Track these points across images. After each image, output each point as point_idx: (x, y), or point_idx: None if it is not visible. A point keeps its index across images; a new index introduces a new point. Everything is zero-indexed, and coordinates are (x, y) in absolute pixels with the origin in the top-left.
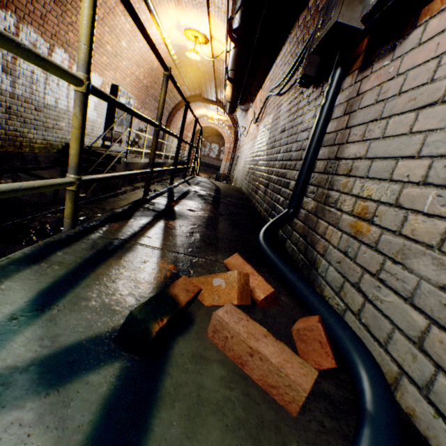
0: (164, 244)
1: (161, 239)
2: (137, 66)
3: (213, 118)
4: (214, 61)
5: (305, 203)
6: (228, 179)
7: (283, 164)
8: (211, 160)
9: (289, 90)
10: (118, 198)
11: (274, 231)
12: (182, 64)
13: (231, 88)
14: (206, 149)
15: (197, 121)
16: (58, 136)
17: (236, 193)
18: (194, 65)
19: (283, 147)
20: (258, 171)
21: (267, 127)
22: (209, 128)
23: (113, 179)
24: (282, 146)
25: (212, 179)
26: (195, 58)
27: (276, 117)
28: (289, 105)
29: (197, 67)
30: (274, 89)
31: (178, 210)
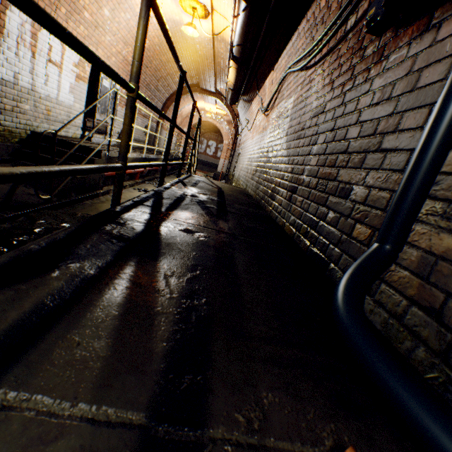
0: (111, 371)
1: (109, 344)
2: (124, 44)
3: (211, 112)
4: (214, 42)
5: (417, 233)
6: (227, 178)
7: (327, 159)
8: (208, 158)
9: (327, 56)
10: (97, 200)
11: (364, 295)
12: (178, 45)
13: (235, 70)
14: (203, 146)
15: (195, 105)
16: (20, 122)
17: (243, 196)
18: (191, 47)
19: (325, 134)
20: (274, 169)
21: (286, 113)
22: (206, 124)
23: (4, 181)
24: (321, 134)
25: (210, 178)
26: (193, 35)
27: (301, 98)
28: (330, 75)
29: (195, 50)
30: (296, 64)
31: (166, 233)
